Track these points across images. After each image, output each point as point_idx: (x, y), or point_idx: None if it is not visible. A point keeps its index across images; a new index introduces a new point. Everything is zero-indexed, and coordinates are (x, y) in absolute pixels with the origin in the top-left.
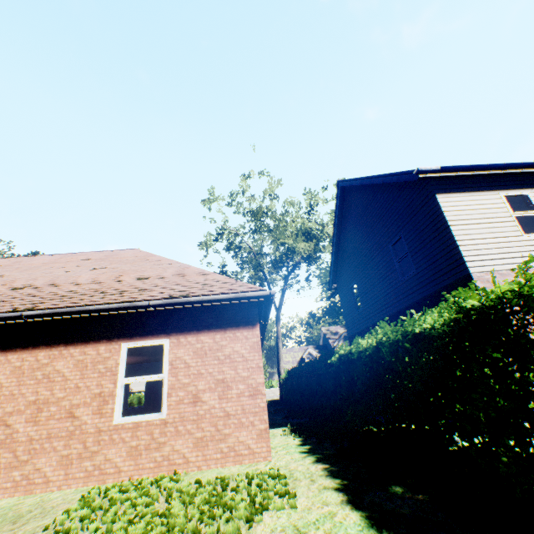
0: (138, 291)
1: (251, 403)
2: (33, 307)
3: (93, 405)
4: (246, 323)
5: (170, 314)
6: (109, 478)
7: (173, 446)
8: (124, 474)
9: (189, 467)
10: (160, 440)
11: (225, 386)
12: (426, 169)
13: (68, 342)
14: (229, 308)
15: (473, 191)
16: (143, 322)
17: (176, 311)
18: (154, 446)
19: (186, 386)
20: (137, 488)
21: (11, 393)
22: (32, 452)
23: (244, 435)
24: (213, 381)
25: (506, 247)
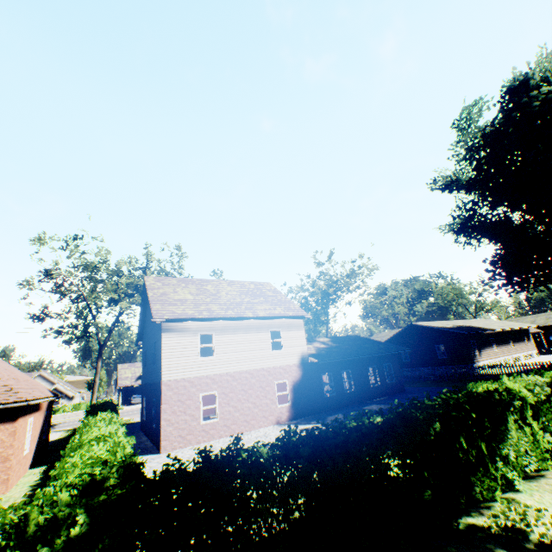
0: None
1: (2, 465)
2: None
3: None
4: (10, 419)
5: None
6: None
7: None
8: None
9: None
10: None
11: None
12: (158, 321)
13: None
14: (0, 411)
15: (185, 331)
16: None
17: None
18: None
19: None
20: None
21: None
22: None
23: None
24: None
25: (187, 365)
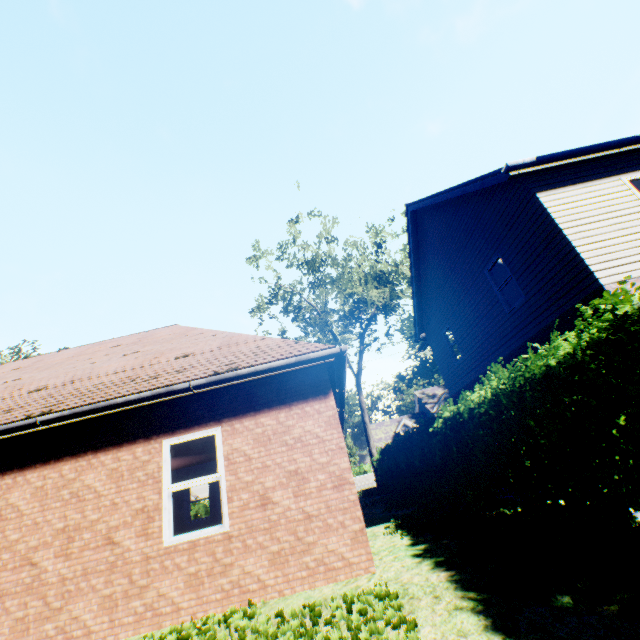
0: (175, 372)
1: (337, 497)
2: (51, 410)
3: (135, 525)
4: (316, 393)
5: (218, 395)
6: (166, 620)
7: (244, 568)
8: (185, 612)
9: (268, 594)
10: (225, 560)
11: (300, 479)
12: (518, 164)
13: (96, 448)
14: (292, 377)
15: (585, 181)
16: (185, 410)
17: (225, 390)
18: (219, 570)
19: (250, 485)
20: (200, 632)
21: (34, 522)
22: (67, 596)
23: (333, 542)
24: (283, 474)
25: None
